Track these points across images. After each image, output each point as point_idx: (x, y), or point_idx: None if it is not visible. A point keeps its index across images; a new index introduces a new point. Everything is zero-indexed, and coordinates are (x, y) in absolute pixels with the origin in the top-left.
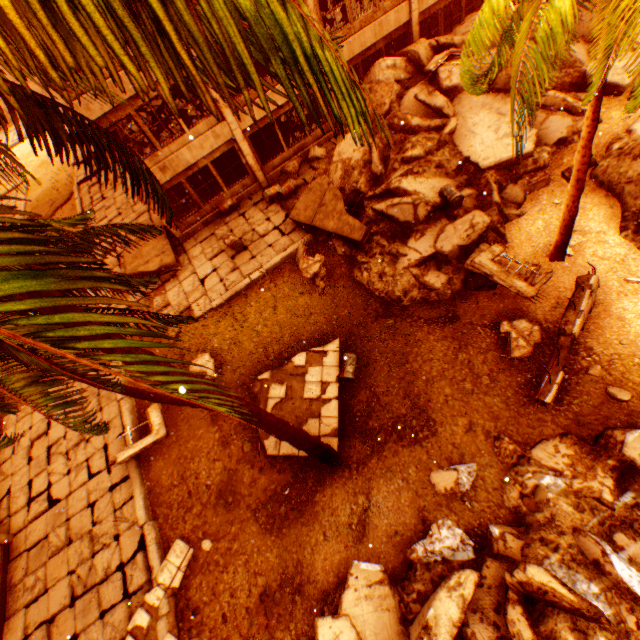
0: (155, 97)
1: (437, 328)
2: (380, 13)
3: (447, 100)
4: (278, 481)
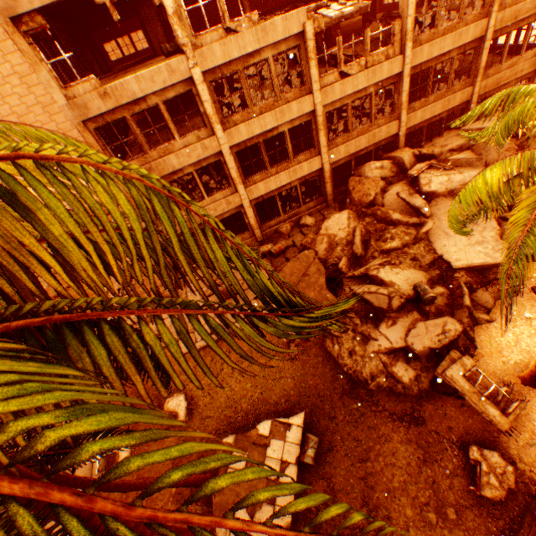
0: (187, 173)
1: (401, 426)
2: (374, 127)
3: (425, 202)
4: None
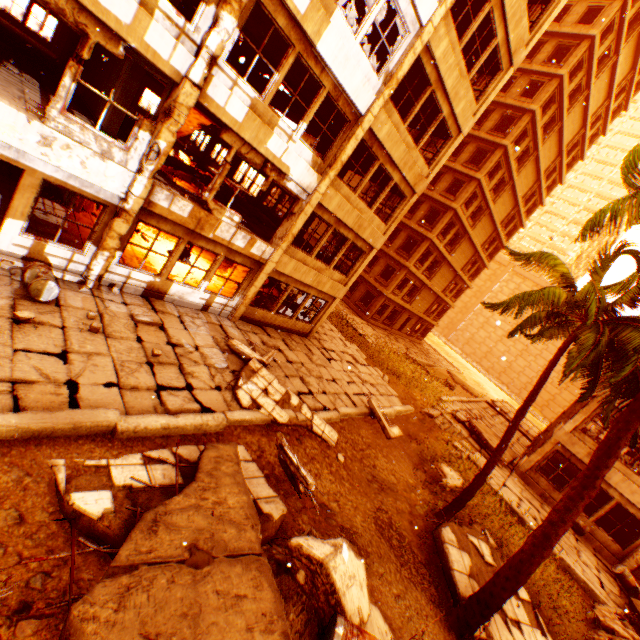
0: None
1: None
2: None
3: None
4: (411, 539)
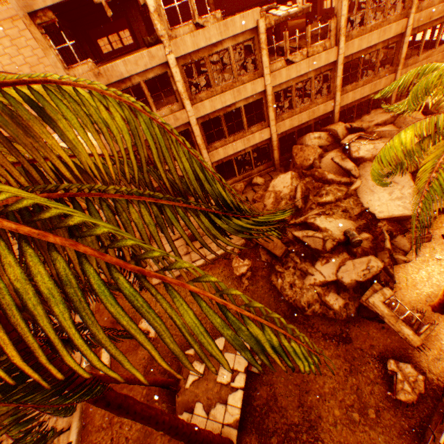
0: None
1: (332, 344)
2: (314, 105)
3: (355, 165)
4: None
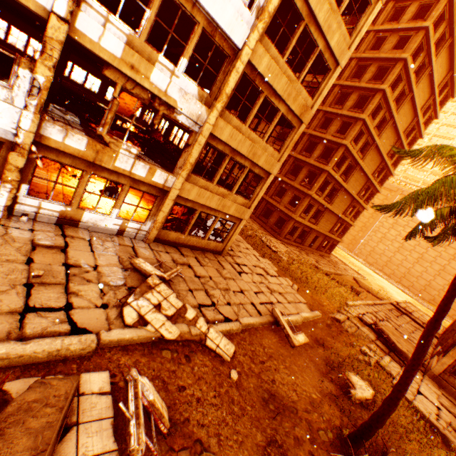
0: None
1: None
2: None
3: None
4: None
